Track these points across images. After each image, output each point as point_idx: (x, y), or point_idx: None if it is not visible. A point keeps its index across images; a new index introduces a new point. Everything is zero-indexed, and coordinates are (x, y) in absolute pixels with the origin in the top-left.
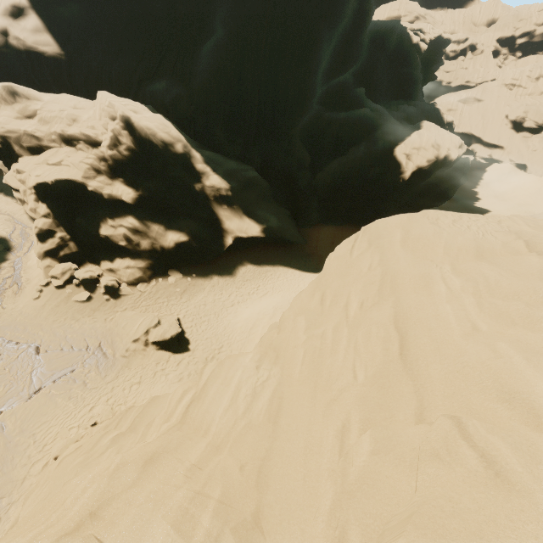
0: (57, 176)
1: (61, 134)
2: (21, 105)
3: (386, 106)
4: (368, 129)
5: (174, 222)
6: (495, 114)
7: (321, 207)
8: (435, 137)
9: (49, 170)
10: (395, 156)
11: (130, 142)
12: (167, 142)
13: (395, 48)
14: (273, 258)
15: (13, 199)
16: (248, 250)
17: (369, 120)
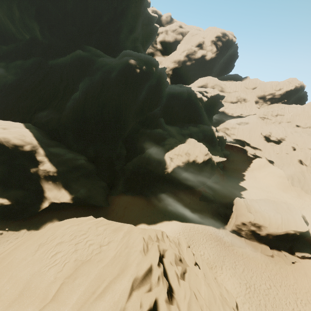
0: None
1: None
2: None
3: (181, 126)
4: (159, 140)
5: (6, 192)
6: (255, 131)
7: (126, 182)
8: (190, 148)
9: None
10: (164, 158)
11: None
12: (19, 145)
13: (187, 100)
14: (78, 216)
15: None
16: (61, 210)
17: (160, 135)
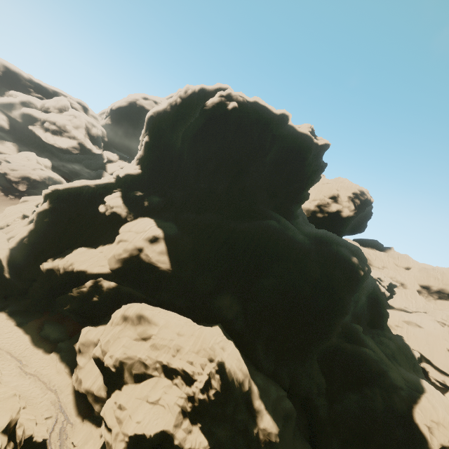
0: (156, 429)
1: (165, 365)
2: (143, 328)
3: (371, 335)
4: (376, 372)
5: None
6: (436, 343)
7: None
8: (446, 410)
9: (148, 412)
10: (417, 424)
11: (219, 387)
12: (241, 382)
13: (372, 294)
14: None
15: (65, 368)
16: None
17: (375, 364)
